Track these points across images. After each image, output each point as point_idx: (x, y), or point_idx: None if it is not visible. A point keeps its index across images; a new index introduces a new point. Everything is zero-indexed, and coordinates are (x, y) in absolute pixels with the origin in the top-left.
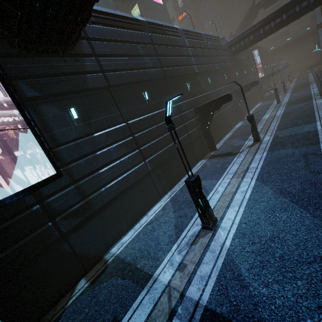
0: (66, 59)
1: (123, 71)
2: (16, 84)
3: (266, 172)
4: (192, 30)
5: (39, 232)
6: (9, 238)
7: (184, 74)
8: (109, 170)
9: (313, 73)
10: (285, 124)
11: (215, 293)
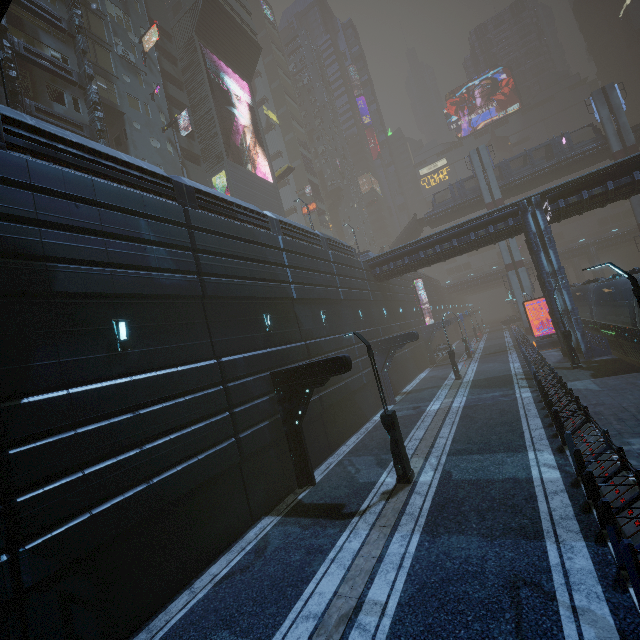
0: None
1: (57, 263)
2: None
3: None
4: (301, 227)
5: None
6: None
7: (260, 297)
8: None
9: (511, 333)
10: (466, 439)
11: None
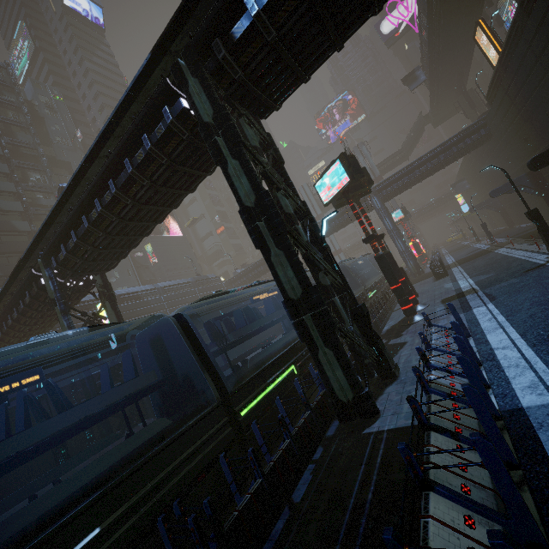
0: None
1: None
2: None
3: None
4: (178, 283)
5: None
6: None
7: None
8: None
9: None
10: None
11: None
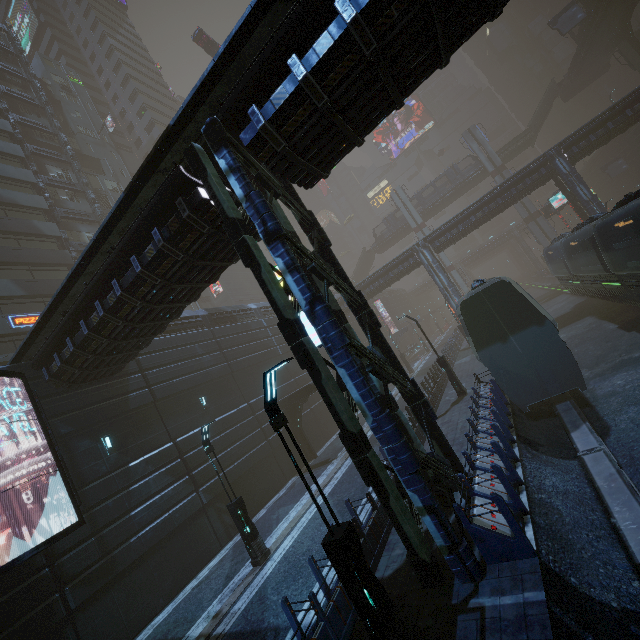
0: (109, 384)
1: (174, 379)
2: (53, 423)
3: (341, 482)
4: None
5: (43, 607)
6: (6, 616)
7: (261, 361)
8: (145, 510)
9: None
10: None
11: (238, 619)
